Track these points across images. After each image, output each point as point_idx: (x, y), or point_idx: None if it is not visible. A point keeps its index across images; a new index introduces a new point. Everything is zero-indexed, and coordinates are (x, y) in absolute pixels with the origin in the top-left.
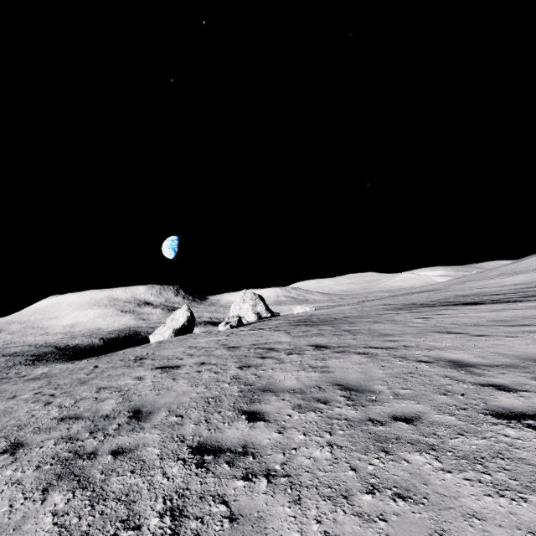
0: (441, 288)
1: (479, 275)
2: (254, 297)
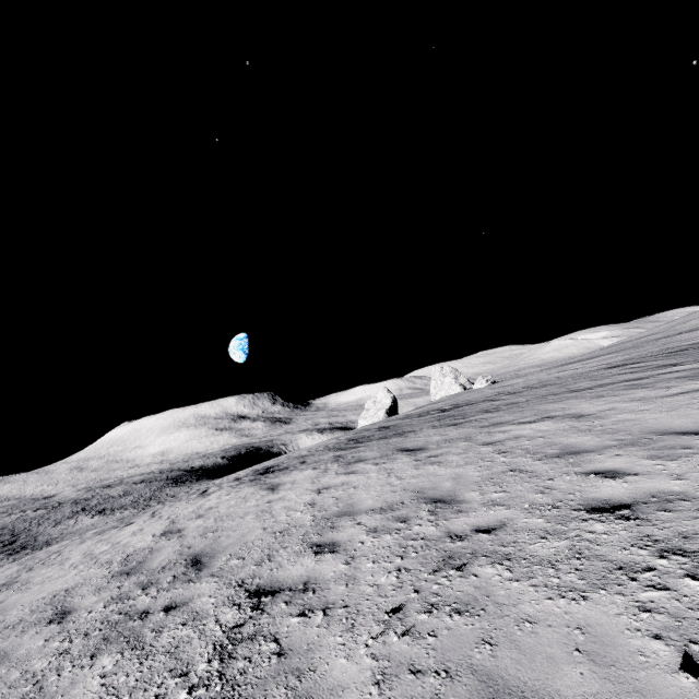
0: (663, 331)
1: (695, 316)
2: (452, 370)
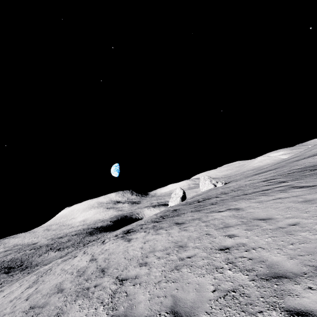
0: (300, 155)
1: (315, 146)
2: (209, 178)
